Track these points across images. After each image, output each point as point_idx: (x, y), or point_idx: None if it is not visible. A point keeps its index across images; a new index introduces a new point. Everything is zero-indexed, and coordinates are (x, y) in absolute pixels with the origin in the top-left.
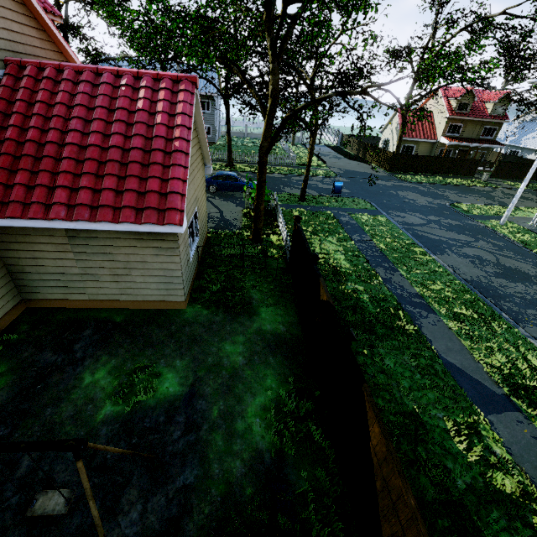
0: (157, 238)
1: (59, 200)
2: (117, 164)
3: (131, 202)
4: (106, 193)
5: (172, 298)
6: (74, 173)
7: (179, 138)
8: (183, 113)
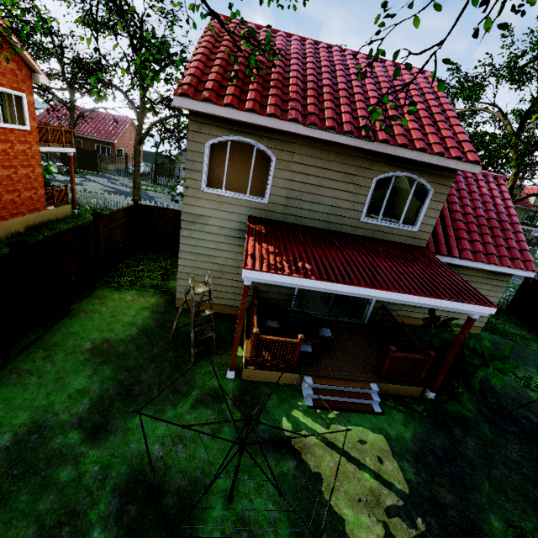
0: (497, 279)
1: (467, 247)
2: (487, 228)
3: (506, 253)
4: (489, 246)
5: (476, 323)
6: (465, 230)
7: (514, 215)
8: (508, 199)
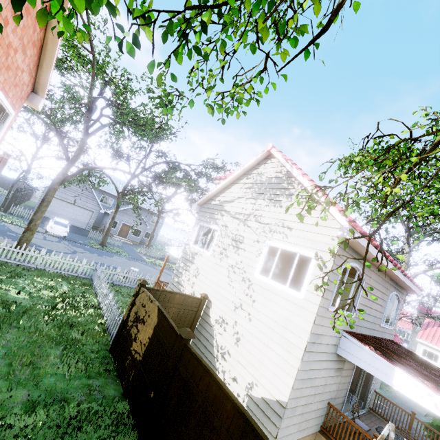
0: None
1: None
2: None
3: None
4: None
5: None
6: None
7: None
8: None
